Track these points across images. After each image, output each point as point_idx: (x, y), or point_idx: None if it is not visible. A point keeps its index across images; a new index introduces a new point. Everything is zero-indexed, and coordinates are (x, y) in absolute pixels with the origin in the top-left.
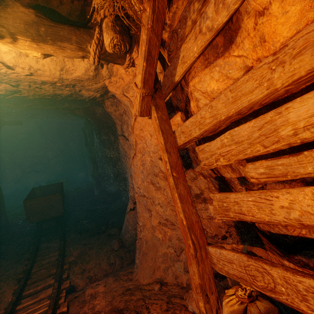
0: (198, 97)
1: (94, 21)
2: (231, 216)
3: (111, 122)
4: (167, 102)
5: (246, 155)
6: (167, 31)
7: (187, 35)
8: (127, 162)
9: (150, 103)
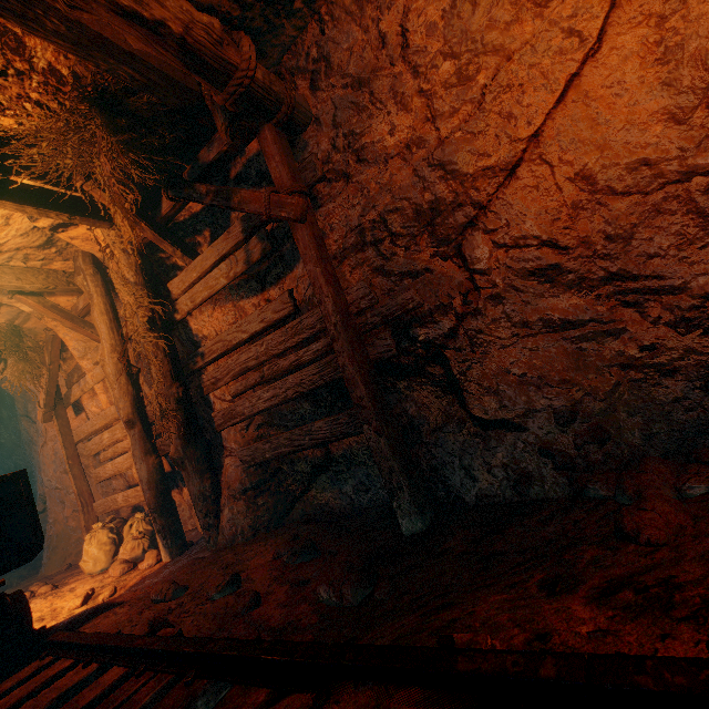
0: (88, 412)
1: (1, 358)
2: (99, 480)
3: (5, 392)
4: (76, 401)
5: (99, 450)
6: (65, 373)
7: (75, 382)
8: (34, 451)
9: (53, 414)
